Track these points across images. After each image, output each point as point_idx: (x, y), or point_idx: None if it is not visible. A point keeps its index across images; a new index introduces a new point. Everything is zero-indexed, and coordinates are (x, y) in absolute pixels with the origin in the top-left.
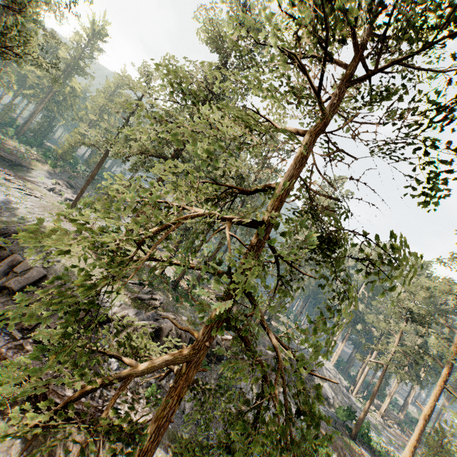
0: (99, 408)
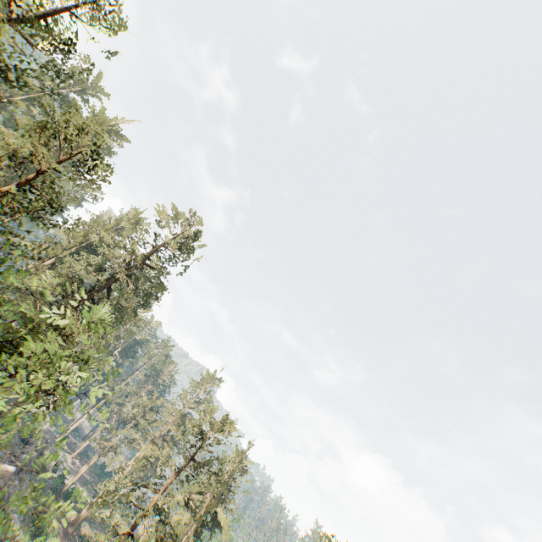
0: None
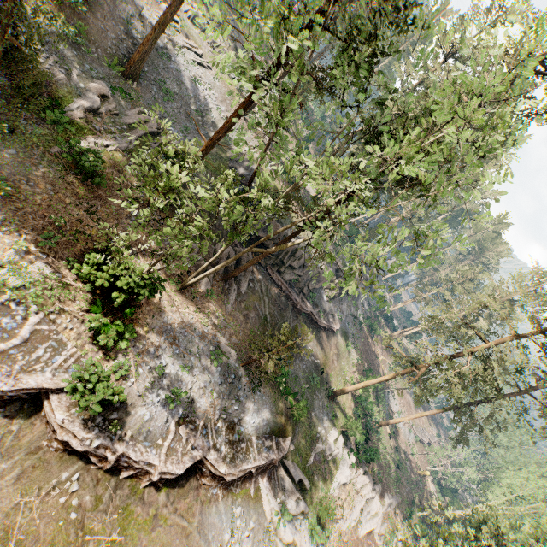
0: (329, 326)
